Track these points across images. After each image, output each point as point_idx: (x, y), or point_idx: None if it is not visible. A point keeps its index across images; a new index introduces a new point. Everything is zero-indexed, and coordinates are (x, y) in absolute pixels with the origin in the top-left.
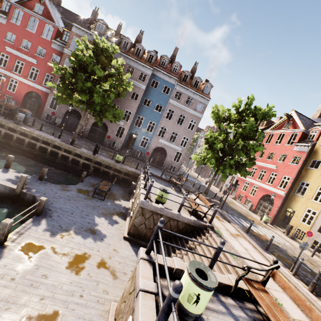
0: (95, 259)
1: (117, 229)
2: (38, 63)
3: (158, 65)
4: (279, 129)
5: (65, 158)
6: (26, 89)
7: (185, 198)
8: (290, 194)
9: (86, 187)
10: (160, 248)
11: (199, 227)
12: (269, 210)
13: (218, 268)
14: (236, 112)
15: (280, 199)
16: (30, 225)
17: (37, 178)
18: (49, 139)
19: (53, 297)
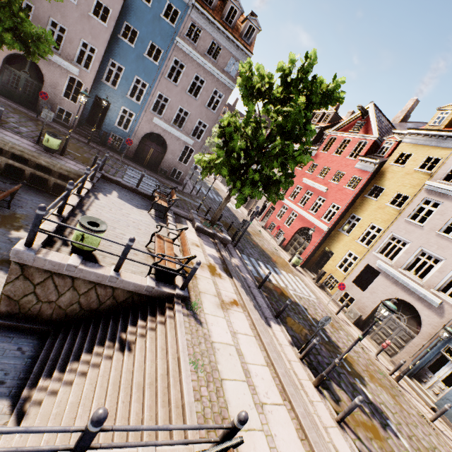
0: None
1: None
2: None
3: None
4: (346, 131)
5: None
6: None
7: (130, 247)
8: (334, 230)
9: None
10: (67, 340)
11: (160, 297)
12: (303, 249)
13: (155, 394)
14: (282, 83)
15: (320, 236)
16: None
17: None
18: None
19: None
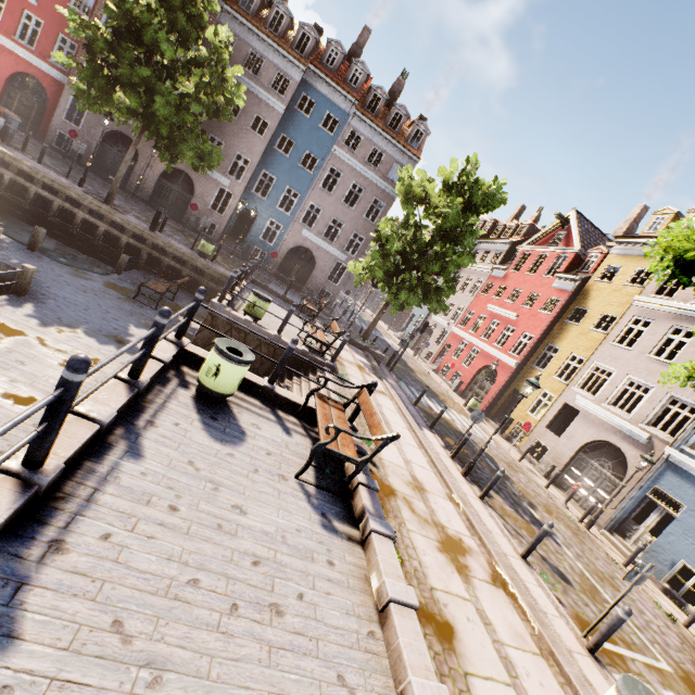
0: (113, 369)
1: None
2: (40, 5)
3: (319, 63)
4: (543, 244)
5: (90, 228)
6: (12, 65)
7: (292, 312)
8: (525, 367)
9: (125, 283)
10: None
11: (312, 364)
12: (485, 393)
13: None
14: (443, 187)
15: (507, 374)
16: (3, 303)
17: (25, 247)
18: (57, 181)
19: (32, 385)
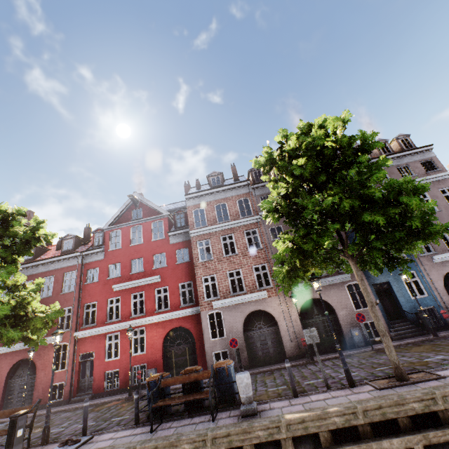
0: None
1: None
2: (162, 278)
3: None
4: None
5: None
6: (161, 332)
7: None
8: None
9: None
10: None
11: None
12: None
13: None
14: None
15: None
16: None
17: None
18: (381, 403)
19: None
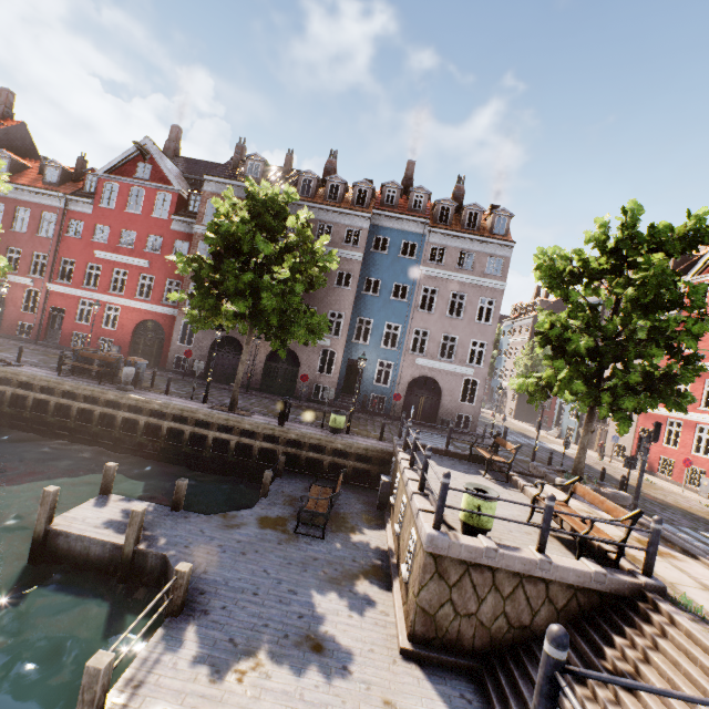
0: None
1: (375, 625)
2: (151, 265)
3: (380, 206)
4: None
5: (222, 444)
6: (136, 318)
7: (552, 509)
8: None
9: (275, 509)
10: (518, 680)
11: (619, 593)
12: None
13: None
14: (603, 252)
15: None
16: (158, 651)
17: (169, 507)
18: (185, 408)
19: None
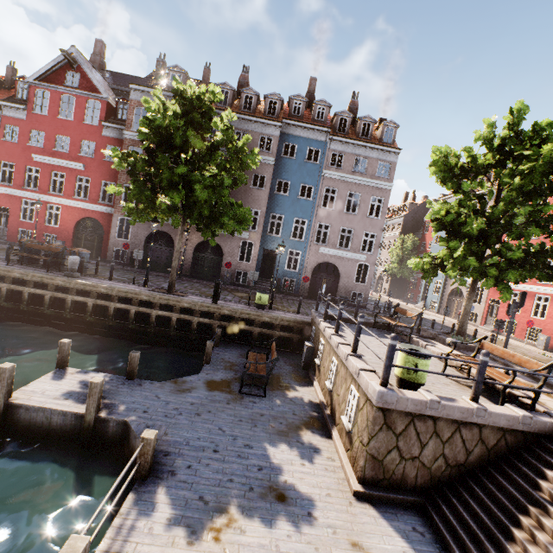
0: None
1: (326, 470)
2: (86, 168)
3: (288, 116)
4: None
5: (163, 321)
6: (76, 216)
7: (486, 364)
8: None
9: (219, 373)
10: (463, 512)
11: (541, 432)
12: None
13: None
14: (491, 148)
15: None
16: (132, 517)
17: (123, 377)
18: (128, 291)
19: None
